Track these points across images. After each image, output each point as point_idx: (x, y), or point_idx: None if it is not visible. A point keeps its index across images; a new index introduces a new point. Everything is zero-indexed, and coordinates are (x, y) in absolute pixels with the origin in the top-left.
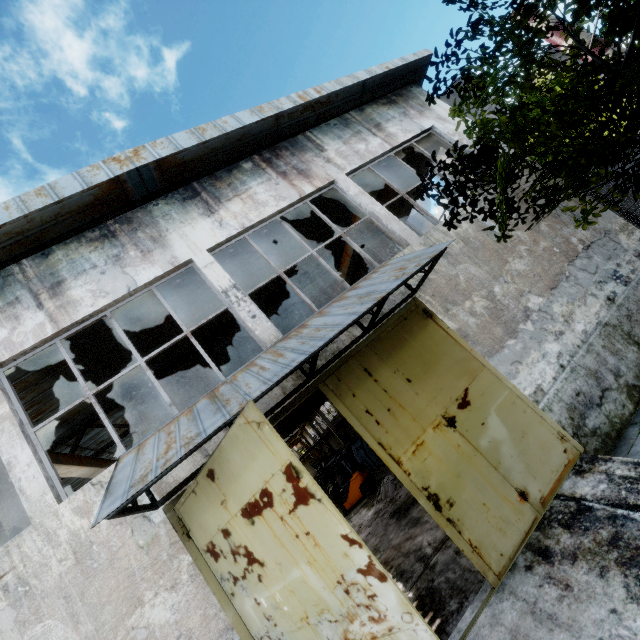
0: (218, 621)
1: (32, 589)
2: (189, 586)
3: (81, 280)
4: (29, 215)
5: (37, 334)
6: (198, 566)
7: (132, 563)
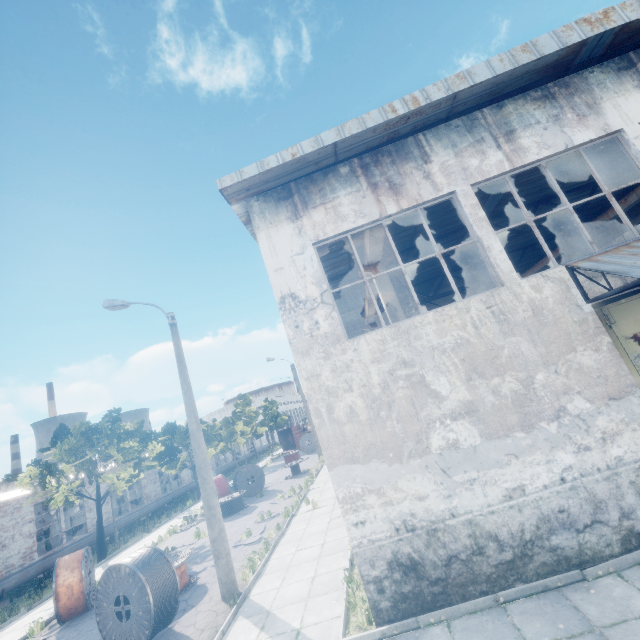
0: (626, 379)
1: (508, 319)
2: (607, 354)
3: (528, 132)
4: (515, 69)
5: (498, 168)
6: (615, 345)
7: (569, 328)
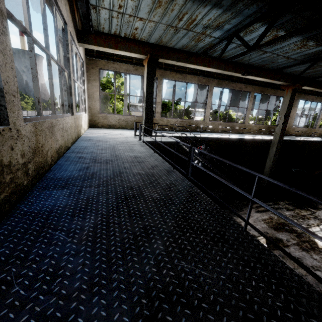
0: None
1: None
2: None
3: None
4: None
5: None
6: None
7: None
